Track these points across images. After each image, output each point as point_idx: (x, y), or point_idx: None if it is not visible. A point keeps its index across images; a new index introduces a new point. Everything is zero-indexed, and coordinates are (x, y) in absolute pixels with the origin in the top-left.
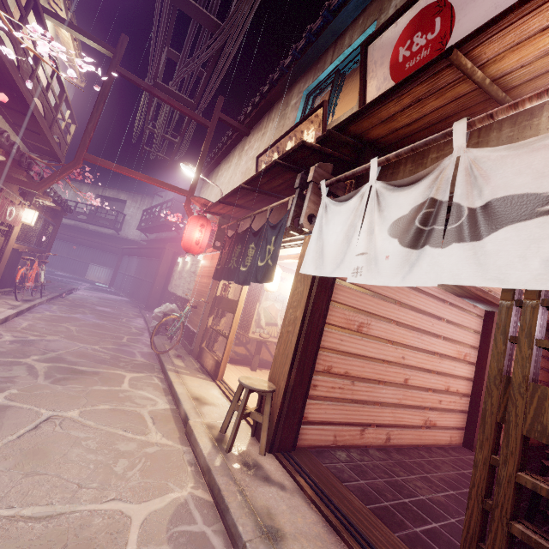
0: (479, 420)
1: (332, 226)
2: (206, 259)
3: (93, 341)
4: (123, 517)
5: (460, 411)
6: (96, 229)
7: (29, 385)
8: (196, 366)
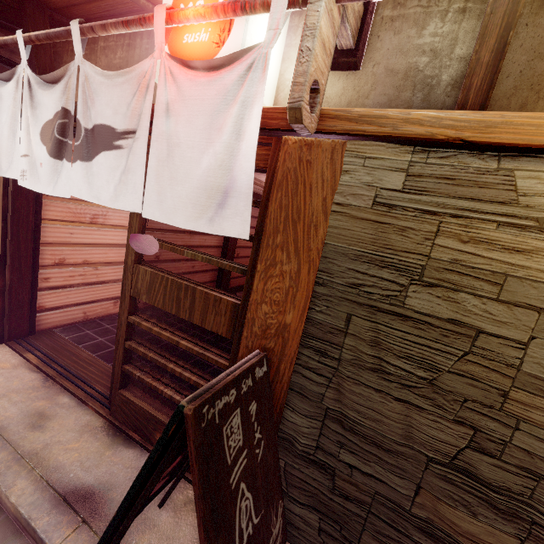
0: (224, 274)
1: None
2: None
3: None
4: None
5: (212, 270)
6: None
7: None
8: None
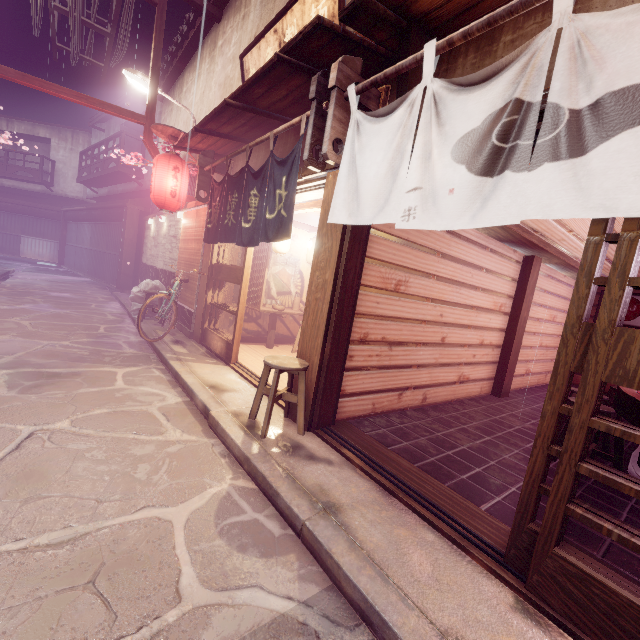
0: (508, 369)
1: (369, 153)
2: (188, 217)
3: (59, 336)
4: (162, 523)
5: (491, 362)
6: (15, 185)
7: None
8: (202, 351)
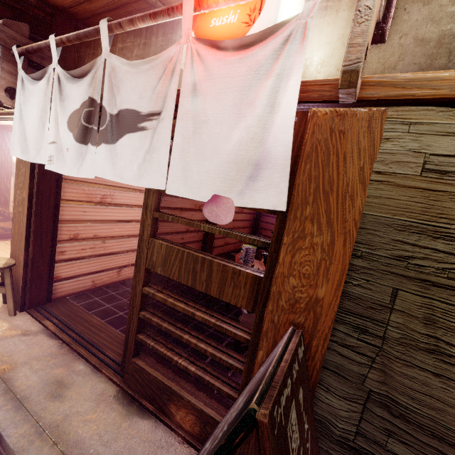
0: (208, 244)
1: (30, 107)
2: None
3: None
4: None
5: (197, 241)
6: None
7: None
8: None
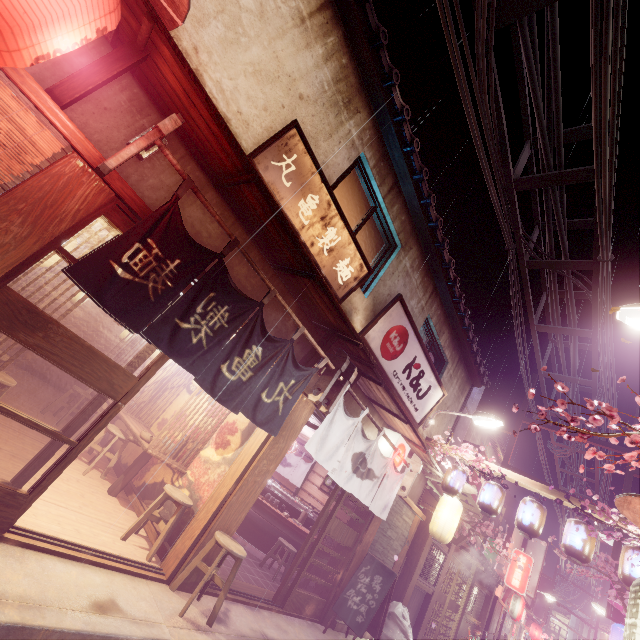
0: None
1: (336, 427)
2: None
3: None
4: None
5: None
6: None
7: None
8: None
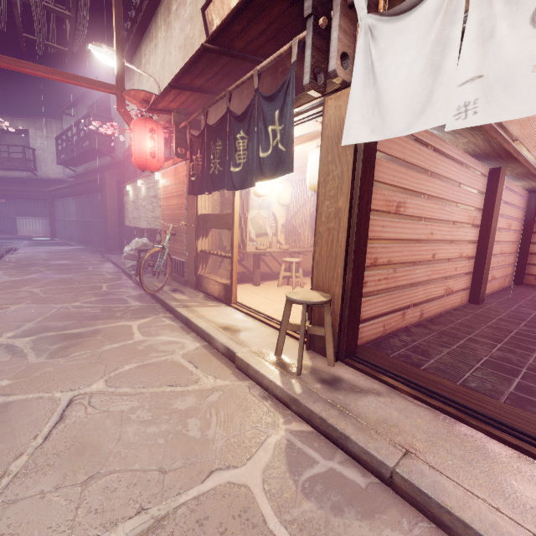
0: (483, 277)
1: (392, 57)
2: (167, 176)
3: (69, 299)
4: (239, 489)
5: (468, 273)
6: (4, 174)
7: (21, 369)
8: (201, 296)
